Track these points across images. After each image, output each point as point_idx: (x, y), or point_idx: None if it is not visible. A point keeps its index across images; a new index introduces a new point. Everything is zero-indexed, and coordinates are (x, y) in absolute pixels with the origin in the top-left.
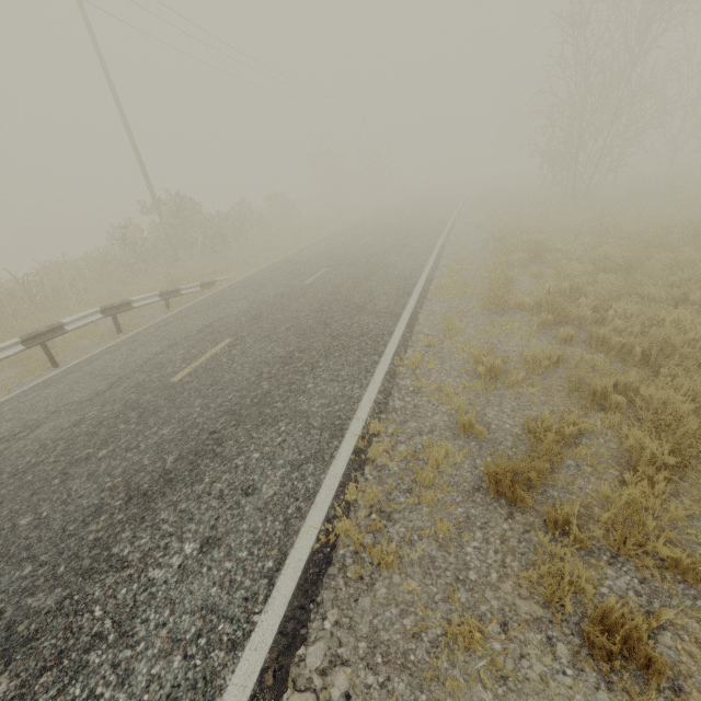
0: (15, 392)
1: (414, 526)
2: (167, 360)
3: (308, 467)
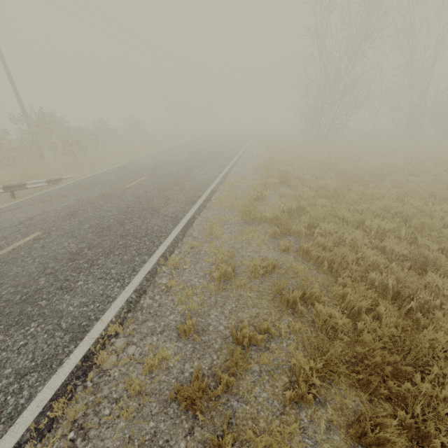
0: None
1: (103, 446)
2: None
3: (31, 376)
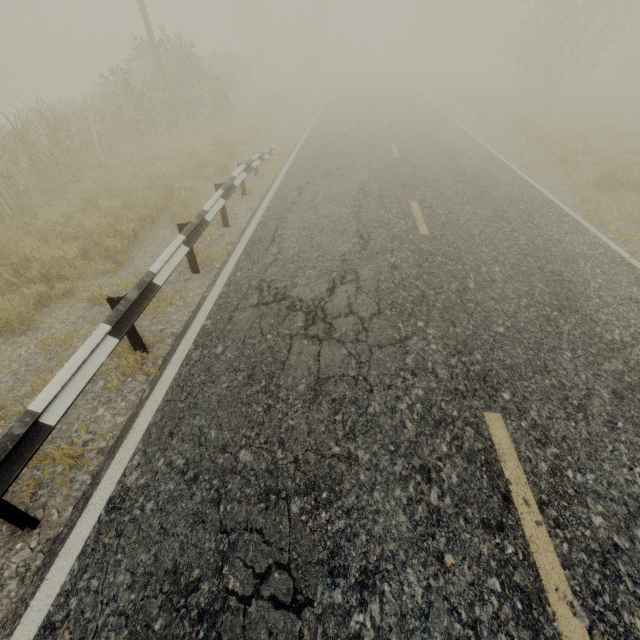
0: (240, 247)
1: None
2: (381, 218)
3: None
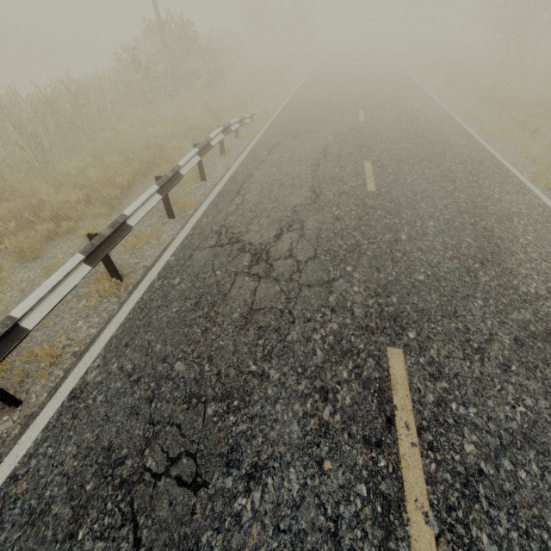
0: (210, 198)
1: None
2: (335, 176)
3: None
